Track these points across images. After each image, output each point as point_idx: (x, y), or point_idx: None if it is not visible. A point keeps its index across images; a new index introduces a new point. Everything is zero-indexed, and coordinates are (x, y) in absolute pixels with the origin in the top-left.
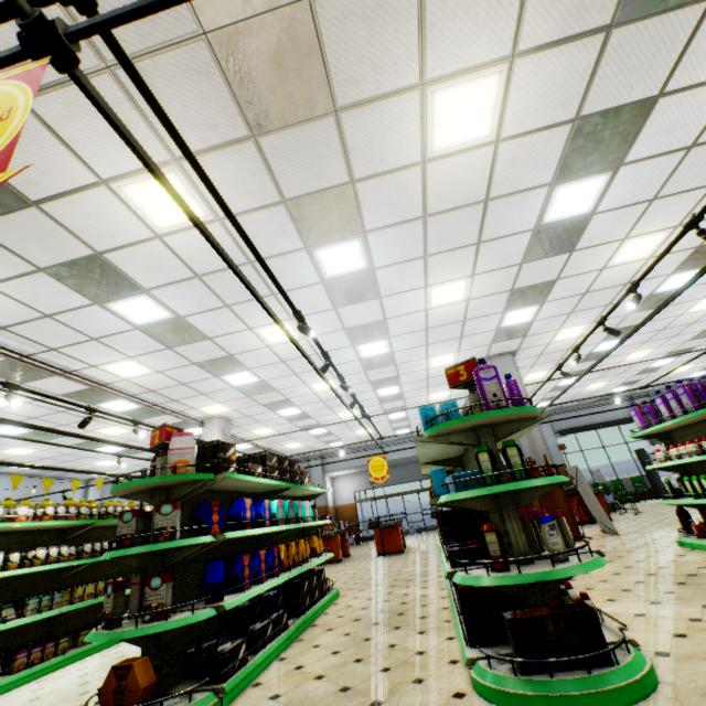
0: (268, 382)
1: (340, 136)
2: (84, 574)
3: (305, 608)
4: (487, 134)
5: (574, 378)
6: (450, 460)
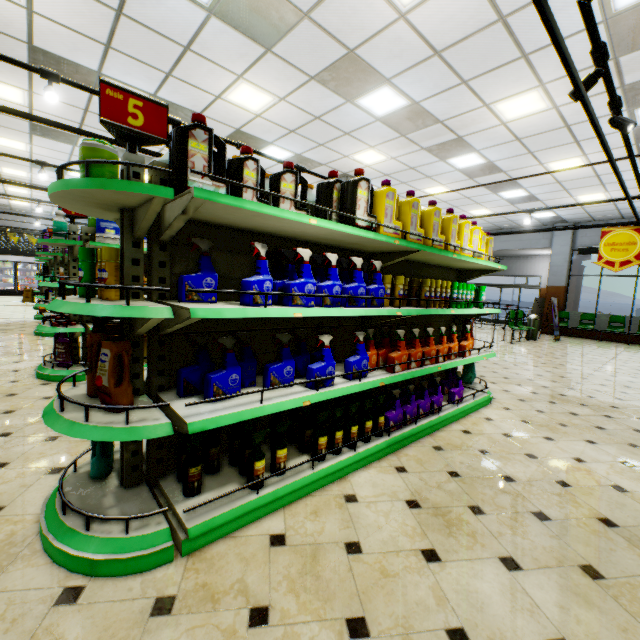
0: None
1: None
2: None
3: None
4: (21, 91)
5: (516, 191)
6: None
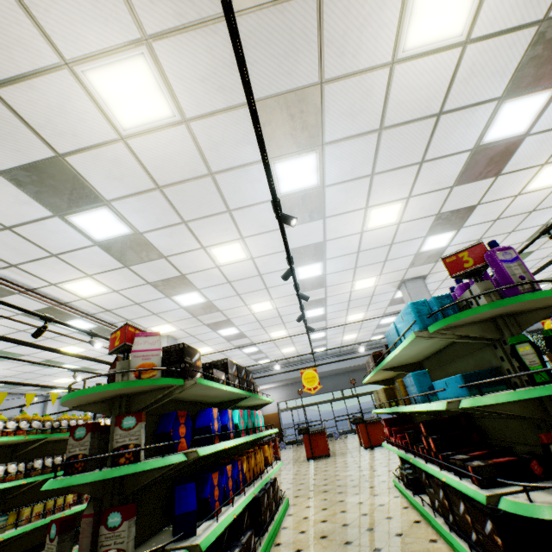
0: (213, 302)
1: (318, 21)
2: (33, 491)
3: (267, 525)
4: (458, 31)
5: None
6: (409, 366)
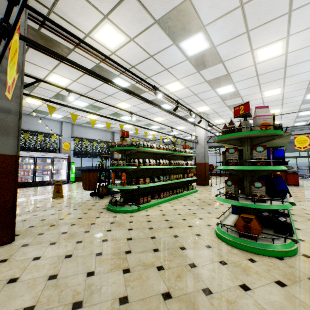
0: (239, 91)
1: None
2: (169, 171)
3: None
4: None
5: None
6: None
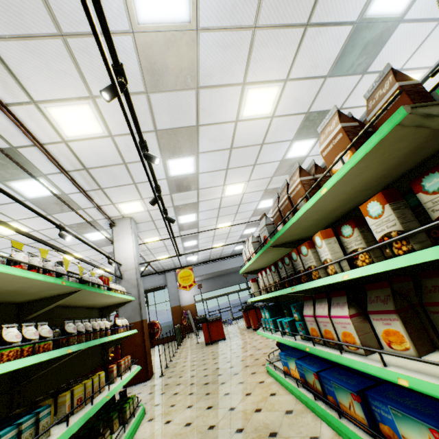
0: (199, 176)
1: None
2: (47, 373)
3: None
4: None
5: None
6: None
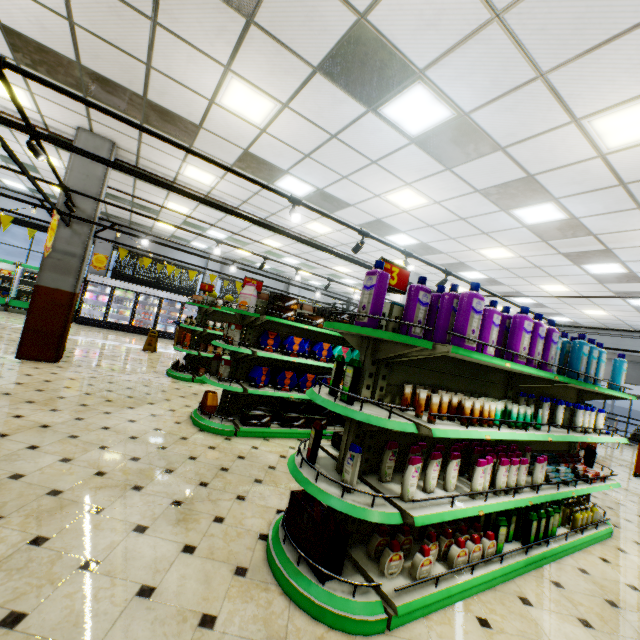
0: (429, 244)
1: None
2: None
3: None
4: None
5: None
6: None
